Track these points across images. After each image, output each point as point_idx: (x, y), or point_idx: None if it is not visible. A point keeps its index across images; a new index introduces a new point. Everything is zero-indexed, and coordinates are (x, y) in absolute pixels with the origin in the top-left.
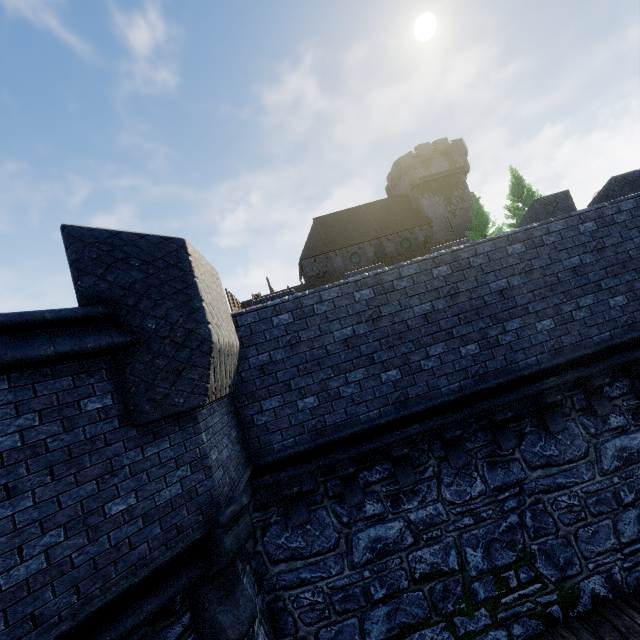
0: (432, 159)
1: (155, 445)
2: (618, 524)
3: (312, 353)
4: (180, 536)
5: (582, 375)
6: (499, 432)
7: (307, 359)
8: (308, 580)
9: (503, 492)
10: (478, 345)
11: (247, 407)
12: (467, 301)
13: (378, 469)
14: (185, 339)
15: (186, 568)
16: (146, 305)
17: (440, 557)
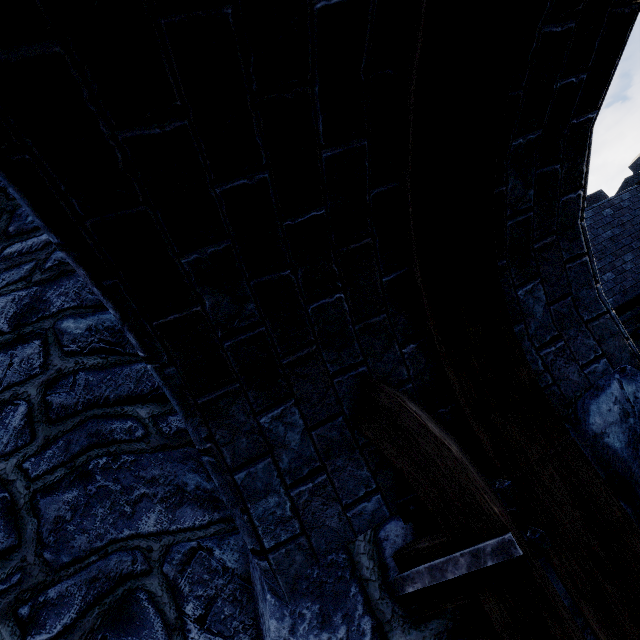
0: None
1: None
2: None
3: None
4: None
5: None
6: None
7: None
8: None
9: None
10: None
11: None
12: None
13: None
14: None
15: None
16: None
17: None
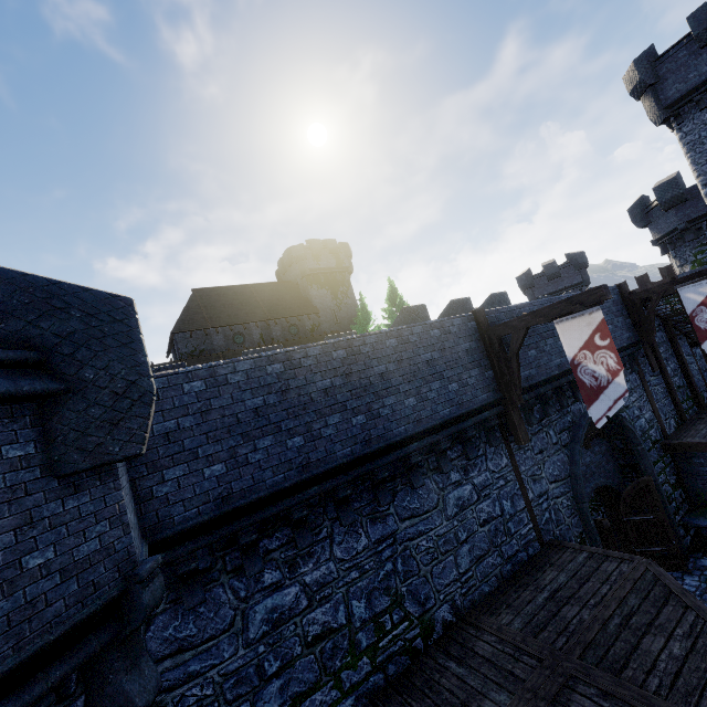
0: (322, 254)
1: (76, 498)
2: (458, 558)
3: (223, 421)
4: (97, 594)
5: (434, 441)
6: (379, 491)
7: (217, 426)
8: (197, 672)
9: (382, 544)
10: (365, 416)
11: (146, 478)
12: (358, 380)
13: (278, 536)
14: (126, 390)
15: (95, 633)
16: (85, 355)
17: (331, 615)
